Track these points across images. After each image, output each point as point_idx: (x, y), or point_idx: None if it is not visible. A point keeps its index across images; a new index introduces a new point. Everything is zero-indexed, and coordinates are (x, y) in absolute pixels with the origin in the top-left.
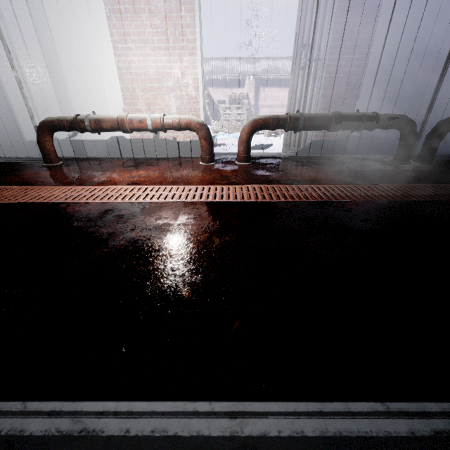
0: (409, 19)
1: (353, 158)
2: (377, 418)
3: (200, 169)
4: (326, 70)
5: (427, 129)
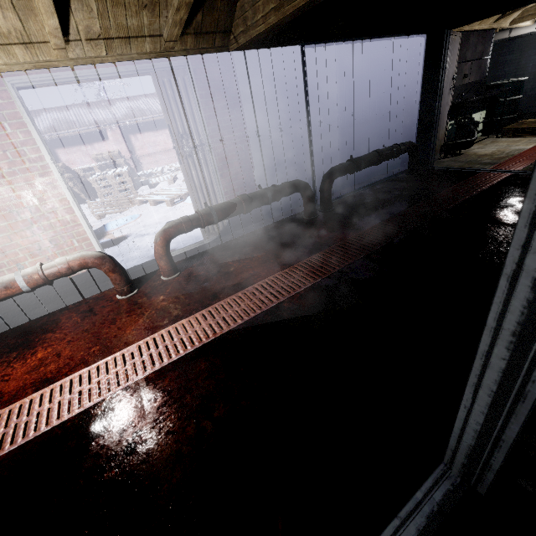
0: (266, 95)
1: (273, 224)
2: (400, 535)
3: (123, 308)
4: (214, 153)
5: (316, 177)
